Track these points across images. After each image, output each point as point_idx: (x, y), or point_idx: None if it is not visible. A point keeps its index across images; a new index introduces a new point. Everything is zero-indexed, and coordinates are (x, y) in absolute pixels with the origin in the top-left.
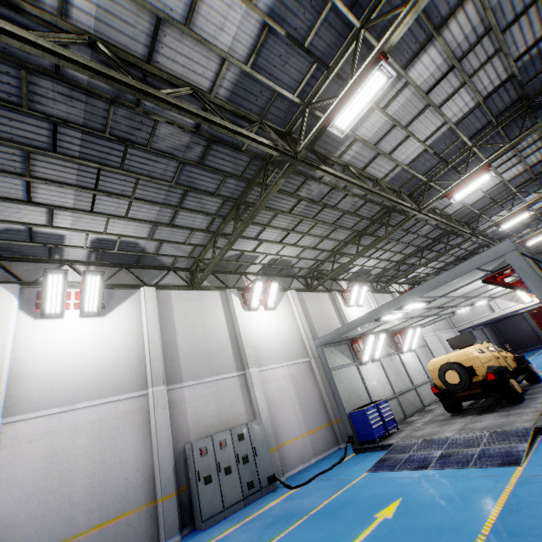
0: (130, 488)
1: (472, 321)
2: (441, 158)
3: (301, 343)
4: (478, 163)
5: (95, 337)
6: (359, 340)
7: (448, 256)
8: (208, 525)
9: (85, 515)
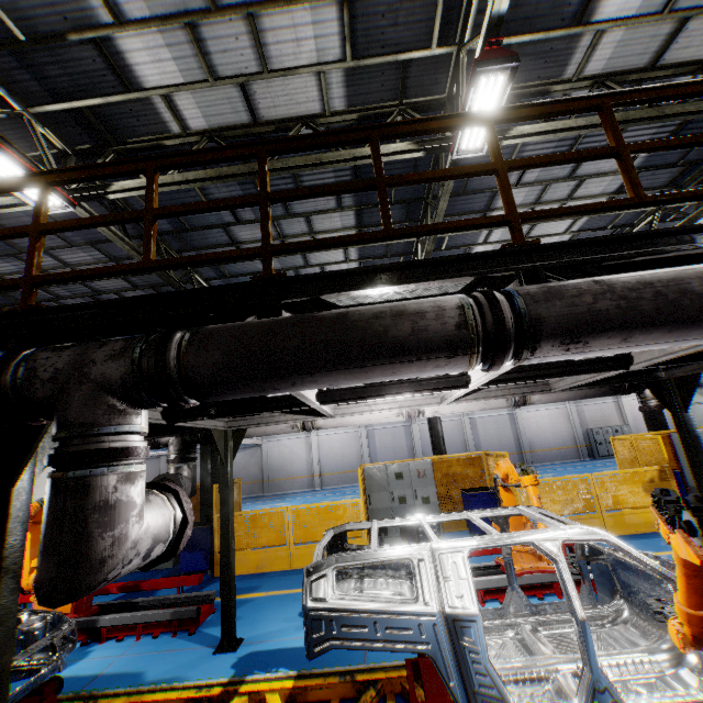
0: (566, 440)
1: None
2: None
3: None
4: None
5: None
6: None
7: None
8: (602, 458)
9: (553, 444)
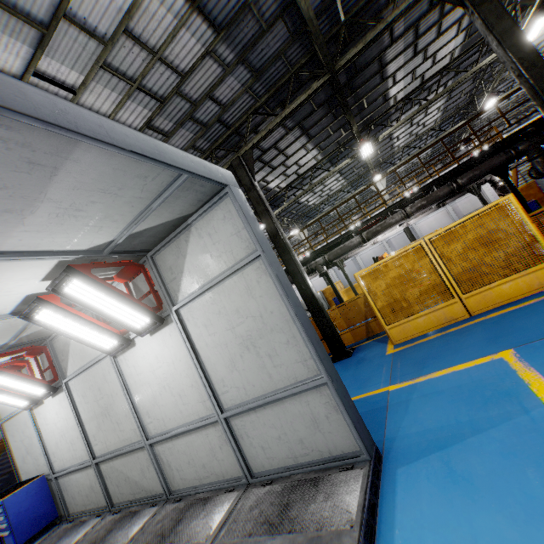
0: None
1: None
2: None
3: None
4: None
5: None
6: None
7: None
8: None
9: None
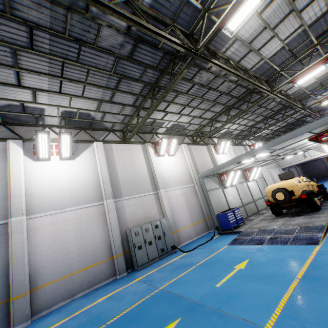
0: (99, 251)
1: (291, 163)
2: (293, 53)
3: (189, 175)
4: (317, 57)
5: (70, 172)
6: (224, 174)
7: (282, 122)
8: (141, 269)
9: (77, 263)
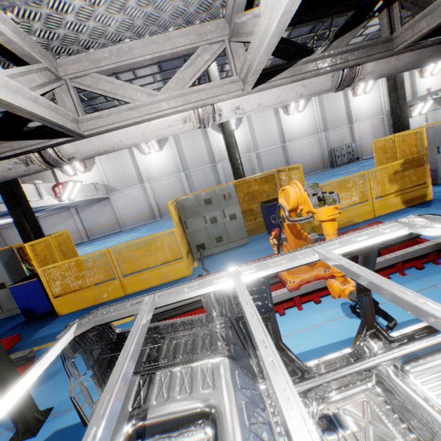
0: (317, 158)
1: None
2: None
3: (380, 109)
4: None
5: (302, 119)
6: (414, 105)
7: None
8: (338, 167)
9: (309, 162)
